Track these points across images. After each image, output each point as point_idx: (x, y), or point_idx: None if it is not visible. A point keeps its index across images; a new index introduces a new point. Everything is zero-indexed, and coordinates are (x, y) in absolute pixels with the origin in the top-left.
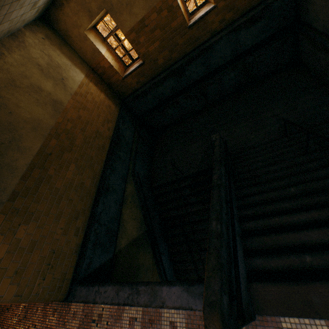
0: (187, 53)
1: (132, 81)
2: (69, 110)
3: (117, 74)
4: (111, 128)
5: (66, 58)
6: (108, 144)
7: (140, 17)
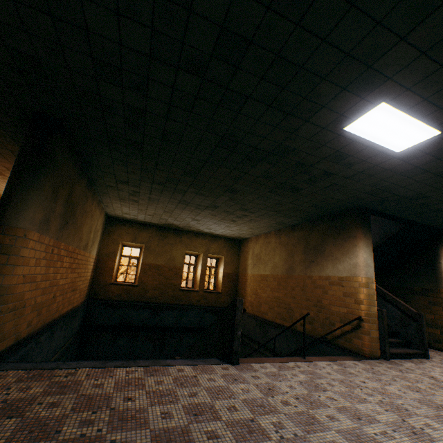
0: (169, 303)
1: (116, 290)
2: (85, 255)
3: (111, 276)
4: (78, 301)
5: (100, 238)
6: (71, 306)
7: (159, 263)
